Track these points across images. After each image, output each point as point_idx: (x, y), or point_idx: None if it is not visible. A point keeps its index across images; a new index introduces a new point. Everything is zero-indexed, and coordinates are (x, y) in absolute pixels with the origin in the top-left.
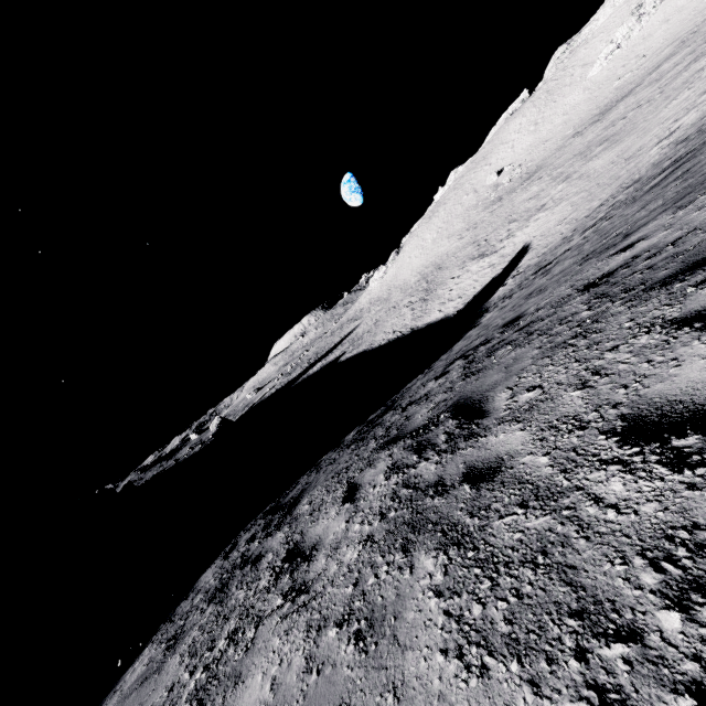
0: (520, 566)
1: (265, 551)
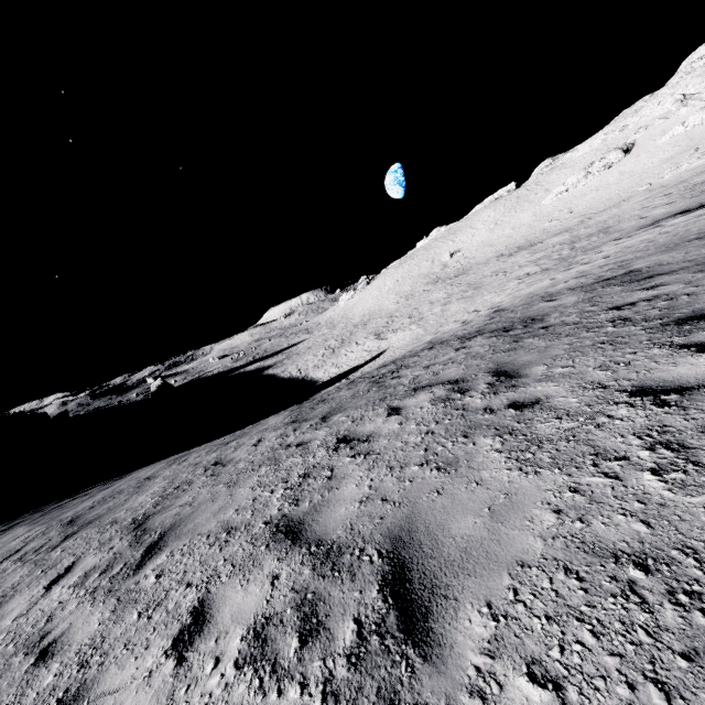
0: None
1: None
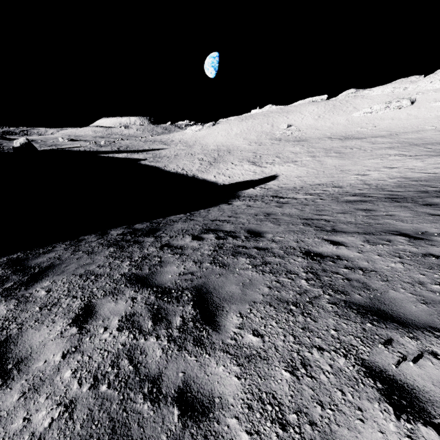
0: None
1: None
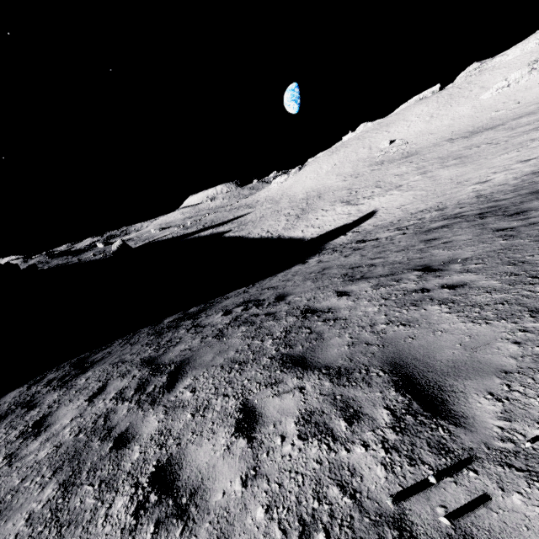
0: (57, 526)
1: (40, 403)
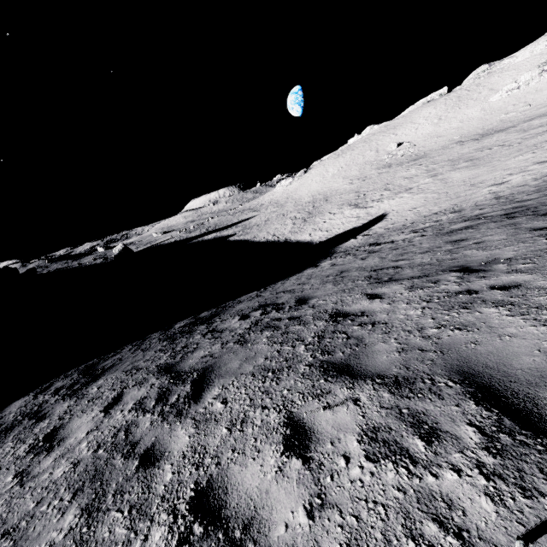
0: None
1: (50, 413)
